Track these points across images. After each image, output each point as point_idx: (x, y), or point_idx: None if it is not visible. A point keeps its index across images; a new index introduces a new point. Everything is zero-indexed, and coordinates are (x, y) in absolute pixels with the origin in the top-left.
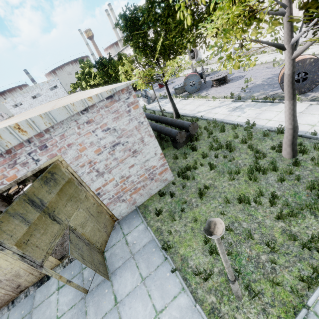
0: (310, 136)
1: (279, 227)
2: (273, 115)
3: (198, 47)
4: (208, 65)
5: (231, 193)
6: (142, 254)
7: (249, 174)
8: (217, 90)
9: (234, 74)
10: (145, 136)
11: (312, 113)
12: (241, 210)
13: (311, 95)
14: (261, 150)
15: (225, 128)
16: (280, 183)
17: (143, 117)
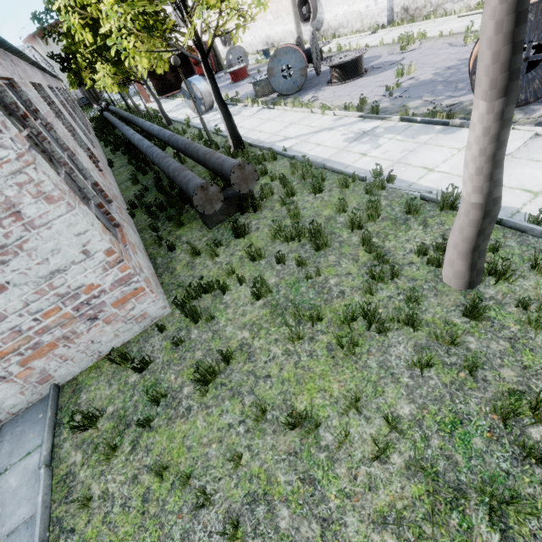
0: (526, 225)
1: None
2: (441, 158)
3: None
4: (335, 38)
5: (282, 383)
6: None
7: (344, 327)
8: (337, 92)
9: (380, 56)
10: (24, 198)
11: (537, 160)
12: (291, 453)
13: (540, 112)
14: (391, 254)
15: (322, 184)
16: (418, 373)
17: None
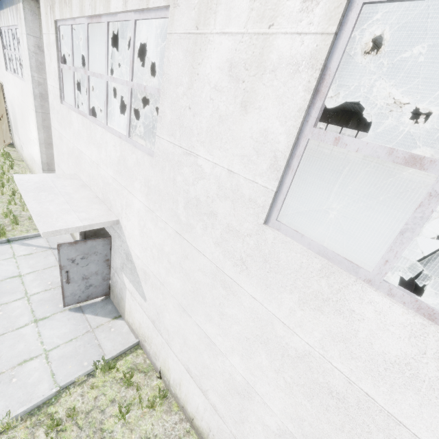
0: None
1: None
2: None
3: None
4: None
5: None
6: None
7: None
8: None
9: None
10: None
11: None
12: None
13: None
14: None
15: None
16: None
17: None
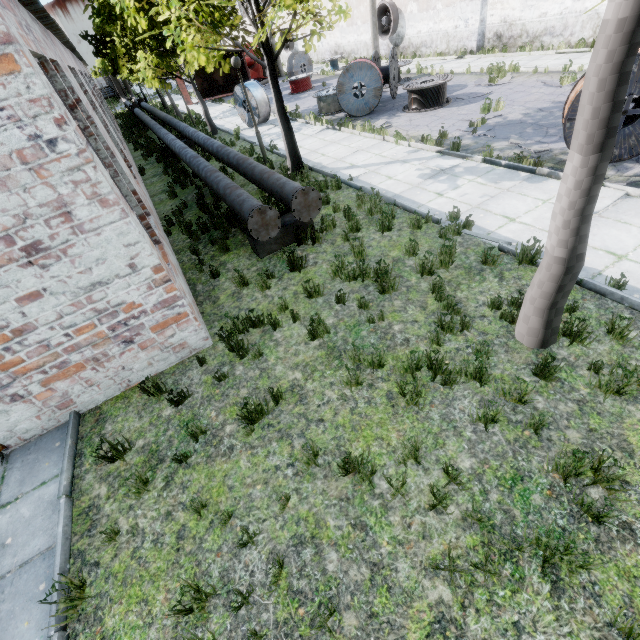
0: (606, 288)
1: (431, 603)
2: (524, 208)
3: (402, 2)
4: (415, 58)
5: (336, 428)
6: (2, 598)
7: (407, 376)
8: (413, 120)
9: (466, 86)
10: (78, 198)
11: (624, 221)
12: (342, 499)
13: (633, 171)
14: (463, 305)
15: (392, 222)
16: (482, 428)
17: (55, 120)
